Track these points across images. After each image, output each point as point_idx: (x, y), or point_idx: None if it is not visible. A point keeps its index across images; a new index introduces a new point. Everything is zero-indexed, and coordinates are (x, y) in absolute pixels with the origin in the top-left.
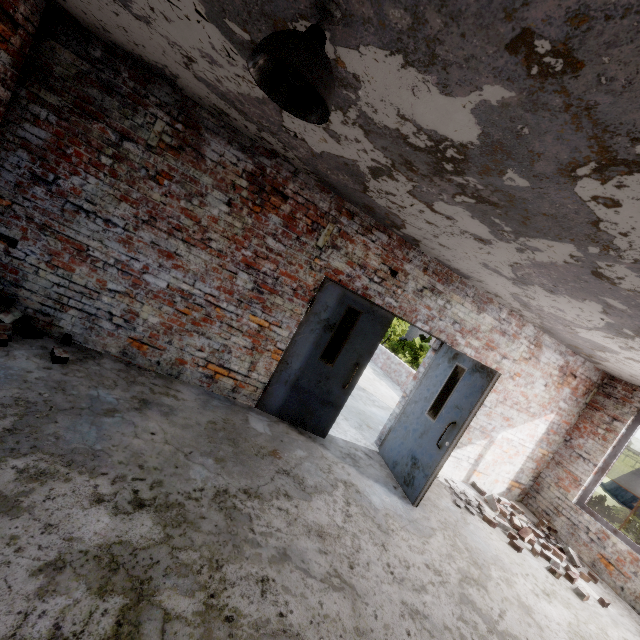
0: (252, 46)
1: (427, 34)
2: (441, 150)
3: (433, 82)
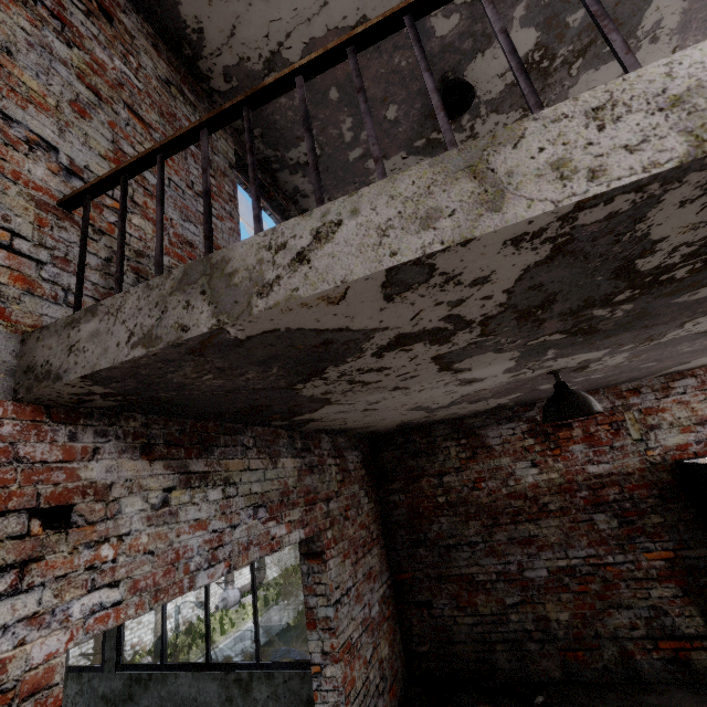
0: (427, 143)
1: (480, 34)
2: (532, 62)
3: (497, 43)
